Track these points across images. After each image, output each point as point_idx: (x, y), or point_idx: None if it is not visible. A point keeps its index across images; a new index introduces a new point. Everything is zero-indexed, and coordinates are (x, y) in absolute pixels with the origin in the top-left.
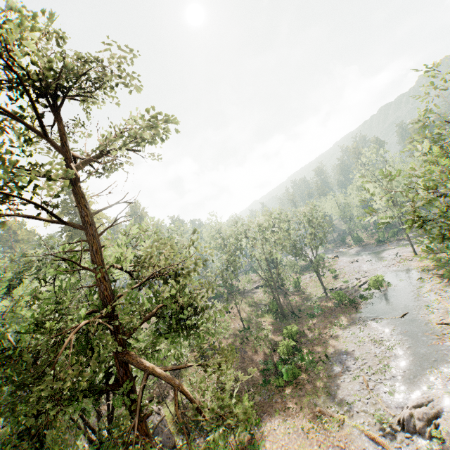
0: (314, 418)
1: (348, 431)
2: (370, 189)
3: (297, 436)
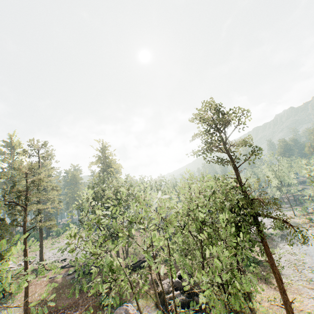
0: (275, 283)
1: (296, 286)
2: (270, 175)
3: (270, 290)
